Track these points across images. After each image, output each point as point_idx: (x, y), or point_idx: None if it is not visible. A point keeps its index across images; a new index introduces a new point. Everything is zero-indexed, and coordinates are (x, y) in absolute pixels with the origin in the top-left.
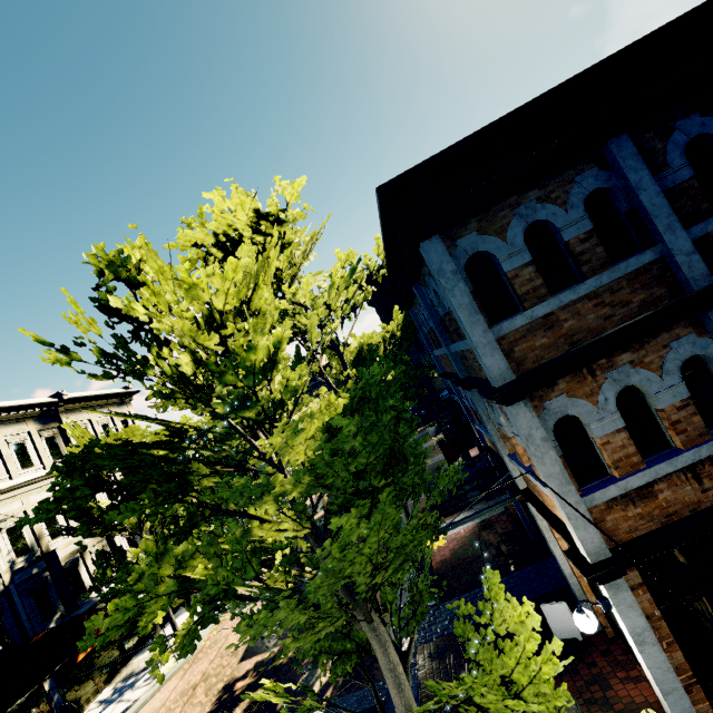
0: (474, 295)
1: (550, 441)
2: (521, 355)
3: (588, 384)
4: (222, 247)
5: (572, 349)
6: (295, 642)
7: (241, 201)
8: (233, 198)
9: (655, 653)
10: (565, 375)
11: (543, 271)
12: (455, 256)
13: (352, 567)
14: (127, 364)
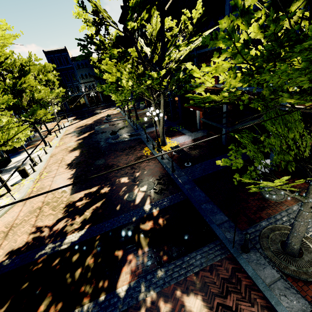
0: None
1: None
2: None
3: None
4: None
5: None
6: None
7: None
8: None
9: None
10: None
11: None
12: None
13: None
14: None
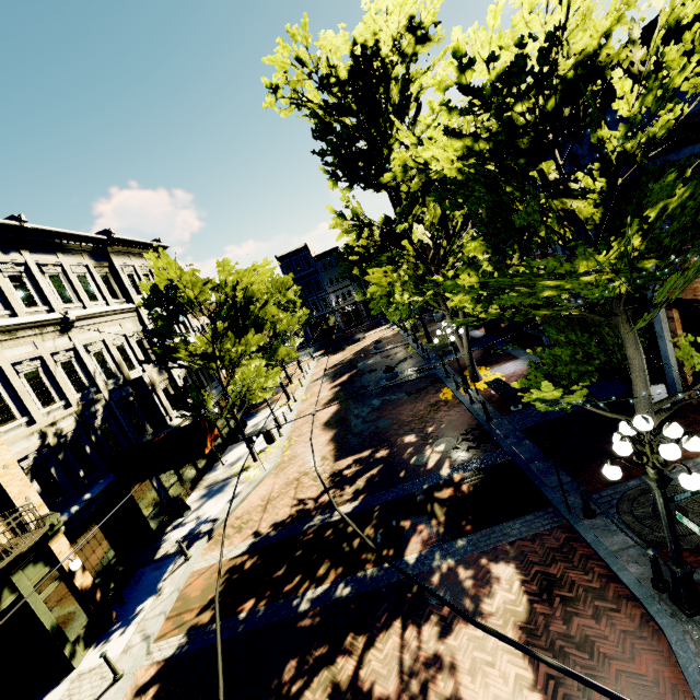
0: None
1: None
2: None
3: None
4: (356, 62)
5: None
6: (641, 321)
7: None
8: None
9: None
10: None
11: None
12: None
13: (692, 270)
14: (500, 97)
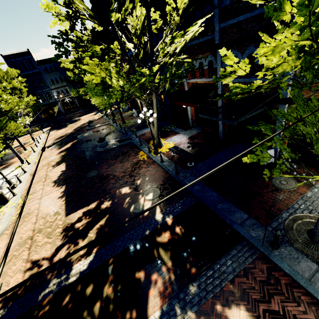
0: None
1: None
2: None
3: None
4: None
5: None
6: None
7: None
8: None
9: None
10: None
11: None
12: None
13: None
14: None
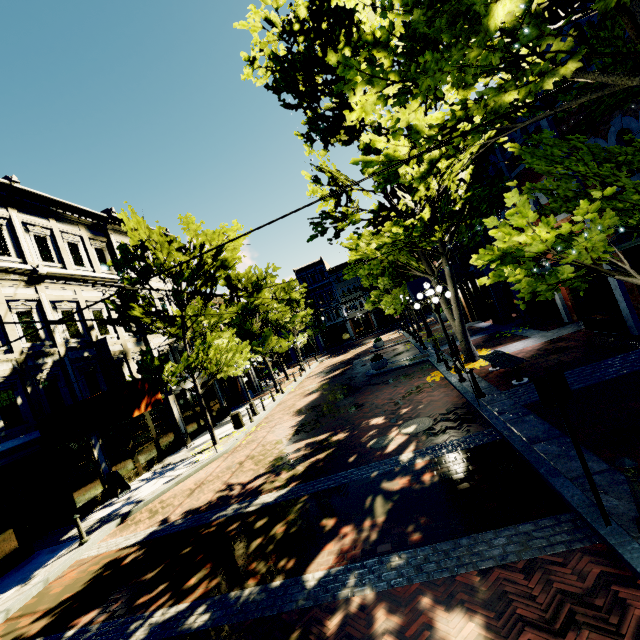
0: None
1: None
2: None
3: None
4: None
5: None
6: None
7: None
8: None
9: None
10: None
11: None
12: None
13: None
14: None
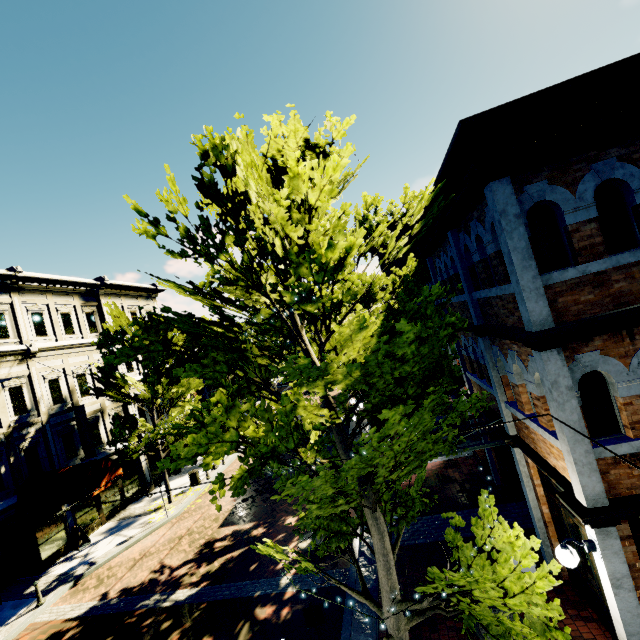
0: (529, 242)
1: (573, 391)
2: (564, 307)
3: (624, 346)
4: (267, 170)
5: (616, 309)
6: (318, 510)
7: (295, 128)
8: (289, 125)
9: (629, 598)
10: (603, 333)
11: (603, 230)
12: (519, 201)
13: (380, 459)
14: (204, 246)
